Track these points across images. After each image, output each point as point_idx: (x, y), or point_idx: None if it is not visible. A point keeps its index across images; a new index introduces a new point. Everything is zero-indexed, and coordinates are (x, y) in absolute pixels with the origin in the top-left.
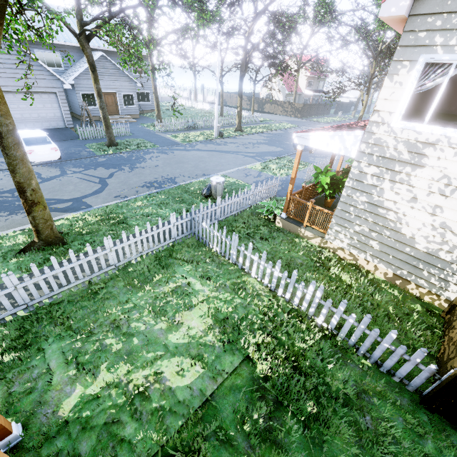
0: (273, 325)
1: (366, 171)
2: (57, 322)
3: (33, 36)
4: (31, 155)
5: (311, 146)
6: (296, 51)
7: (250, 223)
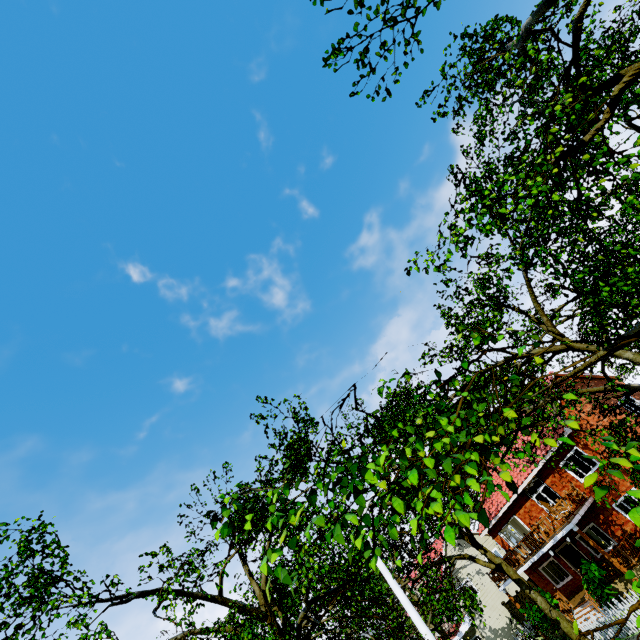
0: None
1: (478, 622)
2: None
3: None
4: None
5: (463, 633)
6: None
7: None
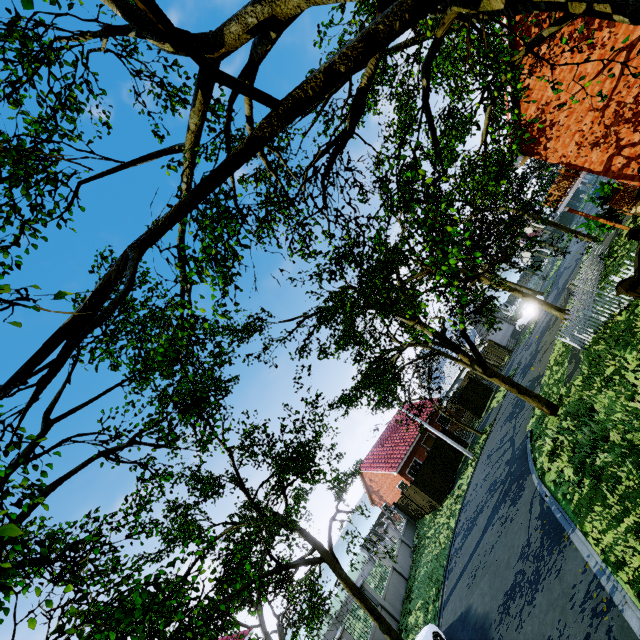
0: None
1: None
2: None
3: None
4: None
5: None
6: None
7: None
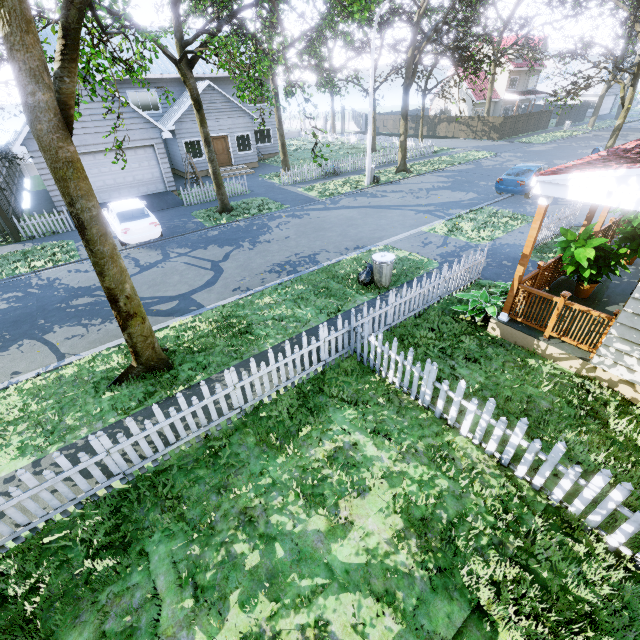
0: (518, 541)
1: None
2: (164, 504)
3: (125, 73)
4: (126, 235)
5: (571, 197)
6: (491, 32)
7: (442, 330)
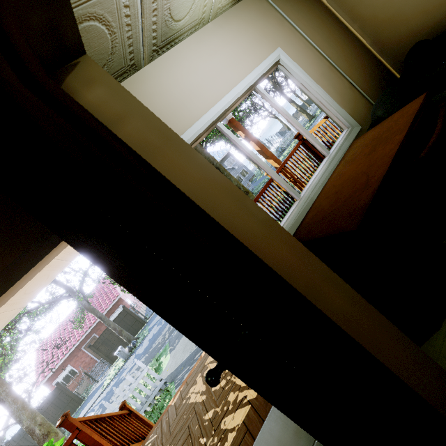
0: None
1: None
2: None
3: None
4: None
5: None
6: None
7: None
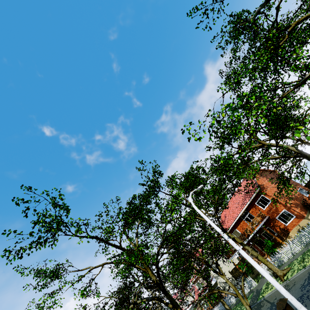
0: None
1: (218, 280)
2: None
3: None
4: None
5: (212, 285)
6: None
7: None
